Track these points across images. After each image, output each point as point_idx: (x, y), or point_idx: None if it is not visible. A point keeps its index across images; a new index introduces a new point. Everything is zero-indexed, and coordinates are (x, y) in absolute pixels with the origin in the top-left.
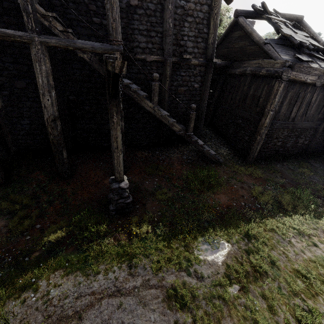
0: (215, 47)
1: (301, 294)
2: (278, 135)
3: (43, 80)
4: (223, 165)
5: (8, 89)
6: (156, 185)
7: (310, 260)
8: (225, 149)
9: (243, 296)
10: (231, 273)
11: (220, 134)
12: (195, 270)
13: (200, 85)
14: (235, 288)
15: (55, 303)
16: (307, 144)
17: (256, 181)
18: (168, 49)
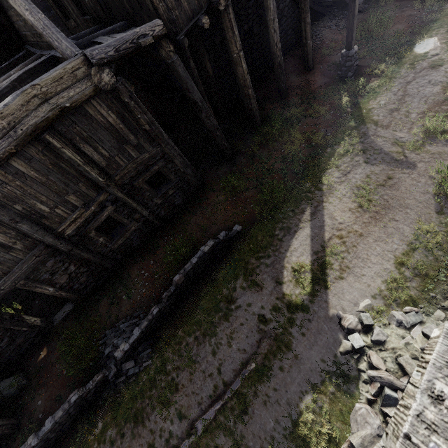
0: None
1: None
2: None
3: (273, 4)
4: (369, 10)
5: (211, 52)
6: None
7: None
8: None
9: None
10: None
11: None
12: (432, 55)
13: None
14: None
15: (391, 100)
16: None
17: None
18: None
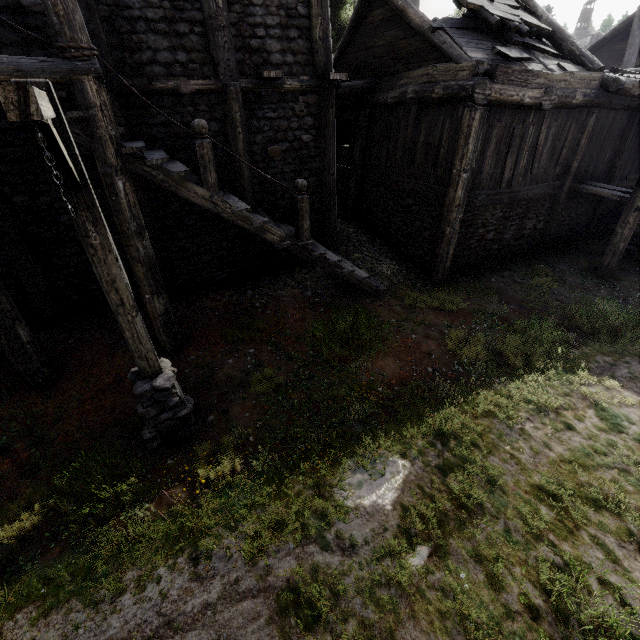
0: (341, 50)
1: (550, 535)
2: (486, 220)
3: None
4: (387, 296)
5: None
6: (250, 362)
7: (562, 460)
8: (389, 262)
9: (438, 567)
10: (412, 524)
11: (377, 234)
12: (336, 535)
13: (314, 136)
14: (420, 555)
15: None
16: (541, 229)
17: (455, 318)
18: (225, 61)
